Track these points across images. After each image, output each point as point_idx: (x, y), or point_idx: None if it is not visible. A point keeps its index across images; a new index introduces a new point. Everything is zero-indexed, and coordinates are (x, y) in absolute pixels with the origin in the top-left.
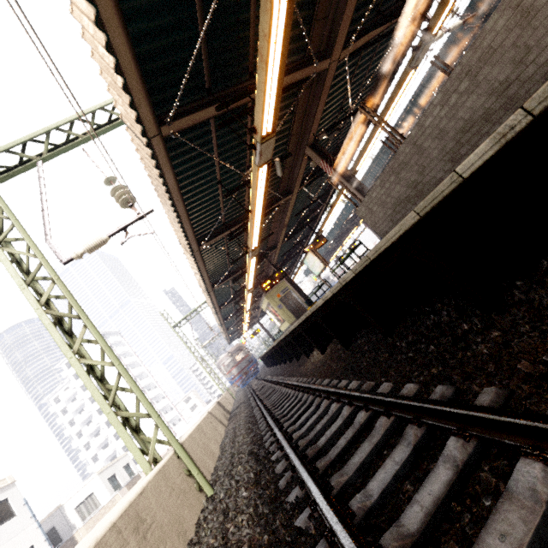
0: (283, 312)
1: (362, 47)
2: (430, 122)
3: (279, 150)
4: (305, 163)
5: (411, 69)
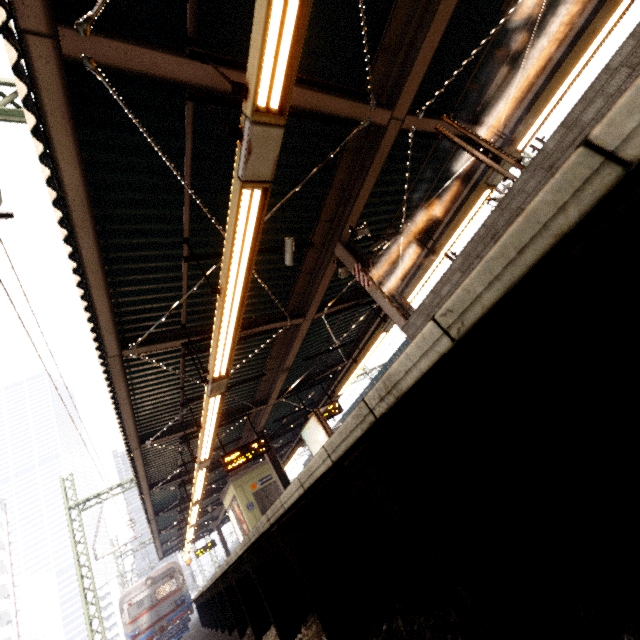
0: (254, 517)
1: (432, 134)
2: (597, 110)
3: (298, 238)
4: (331, 273)
5: (487, 186)
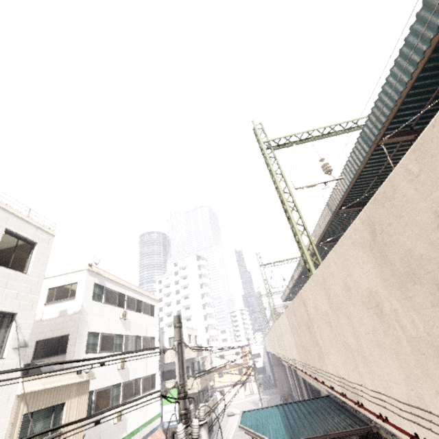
0: None
1: None
2: None
3: None
4: None
5: None
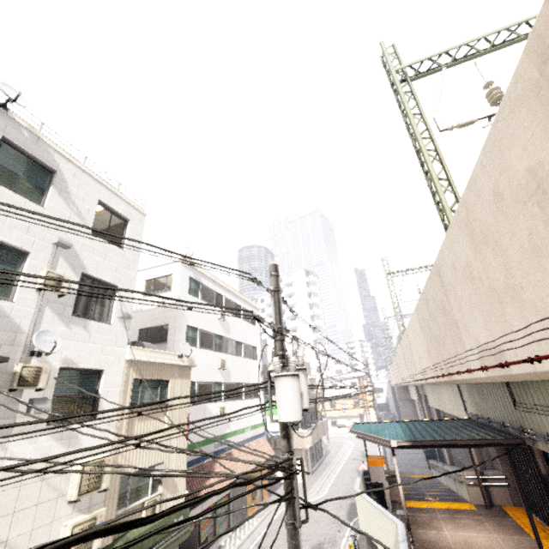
0: None
1: None
2: None
3: None
4: None
5: None
